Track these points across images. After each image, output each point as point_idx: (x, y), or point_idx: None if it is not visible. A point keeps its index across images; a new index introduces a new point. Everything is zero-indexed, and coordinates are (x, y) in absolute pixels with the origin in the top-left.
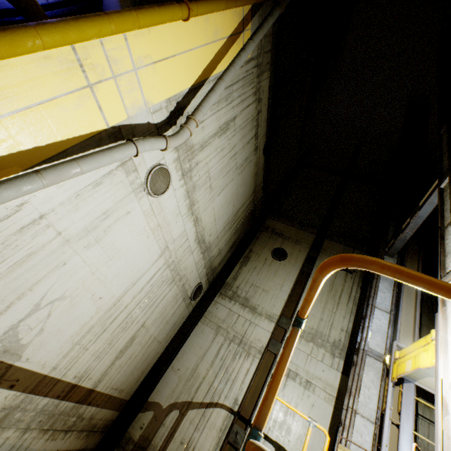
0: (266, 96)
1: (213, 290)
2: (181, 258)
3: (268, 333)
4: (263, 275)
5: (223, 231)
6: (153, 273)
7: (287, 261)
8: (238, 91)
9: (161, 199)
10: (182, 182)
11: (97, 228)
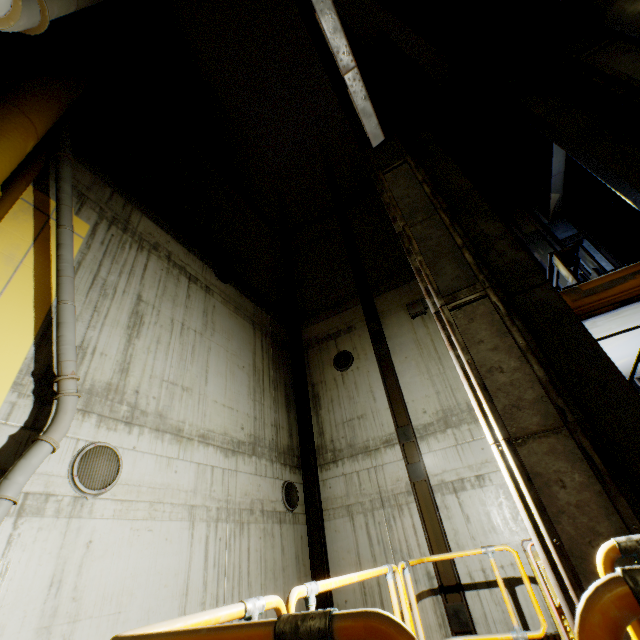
0: (161, 233)
1: (311, 470)
2: (227, 493)
3: (401, 462)
4: (347, 401)
5: (257, 404)
6: (204, 551)
7: (357, 361)
8: (113, 271)
9: (123, 478)
10: (137, 430)
11: (59, 609)
